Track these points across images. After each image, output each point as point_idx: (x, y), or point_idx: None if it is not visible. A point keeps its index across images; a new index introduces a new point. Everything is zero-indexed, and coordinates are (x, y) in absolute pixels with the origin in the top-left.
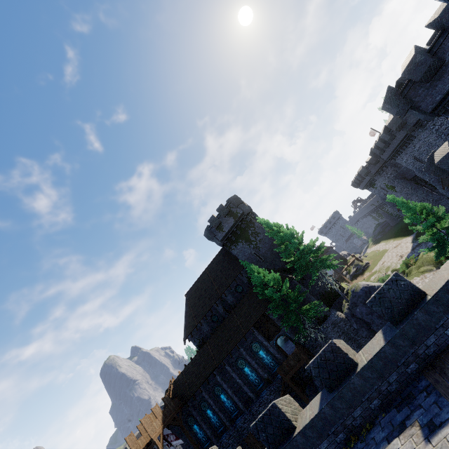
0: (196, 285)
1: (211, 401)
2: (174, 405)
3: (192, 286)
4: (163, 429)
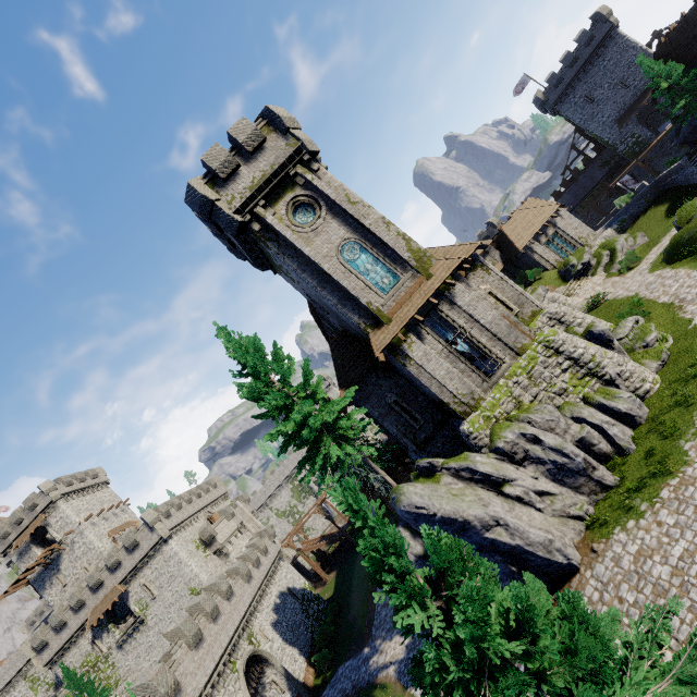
0: None
1: None
2: None
3: None
4: None
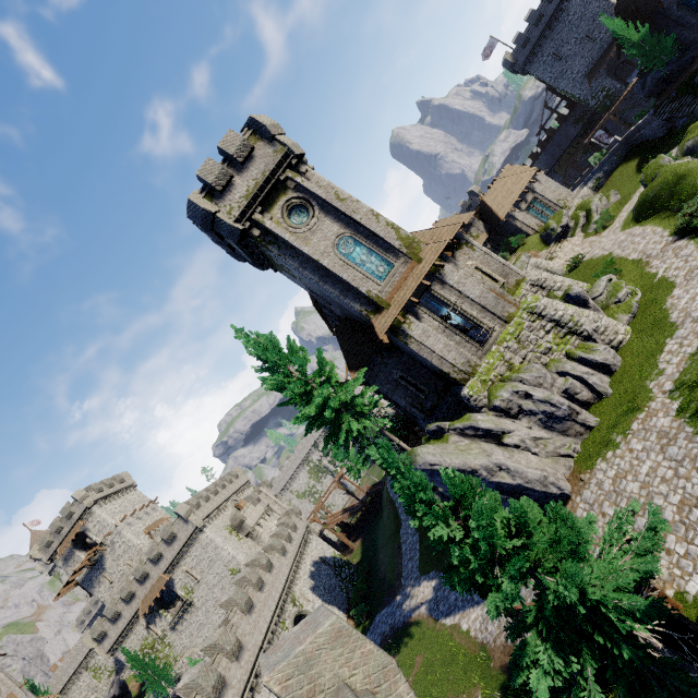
0: None
1: None
2: None
3: None
4: None
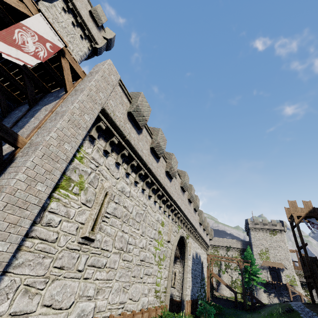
0: None
1: None
2: None
3: None
4: (305, 215)
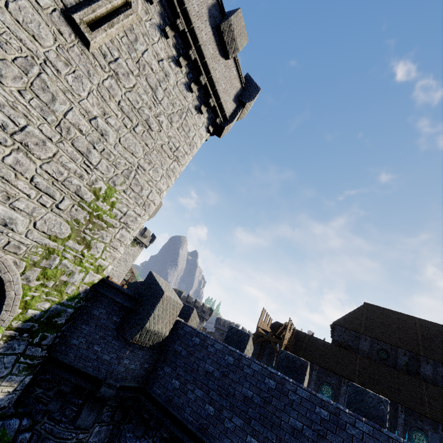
0: (389, 312)
1: (313, 385)
2: (292, 342)
3: (381, 307)
4: (286, 344)
